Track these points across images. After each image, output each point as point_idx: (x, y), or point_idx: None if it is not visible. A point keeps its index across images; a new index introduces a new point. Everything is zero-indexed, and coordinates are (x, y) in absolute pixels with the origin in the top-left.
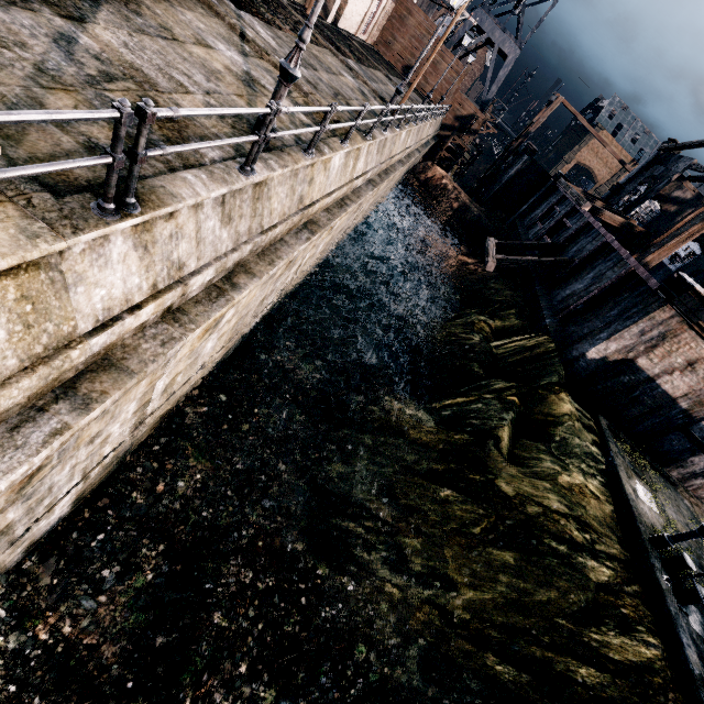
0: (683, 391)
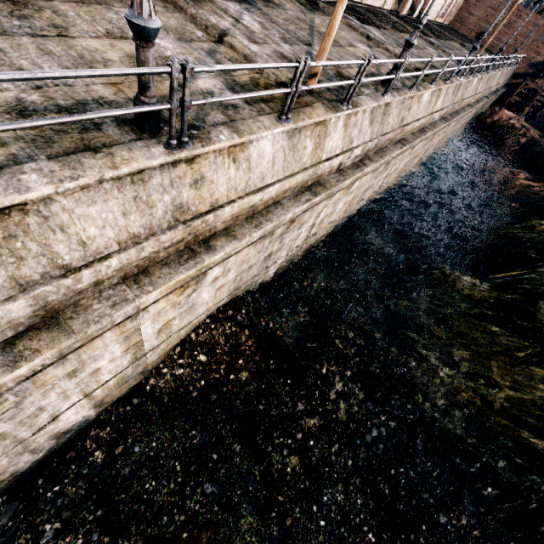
0: None
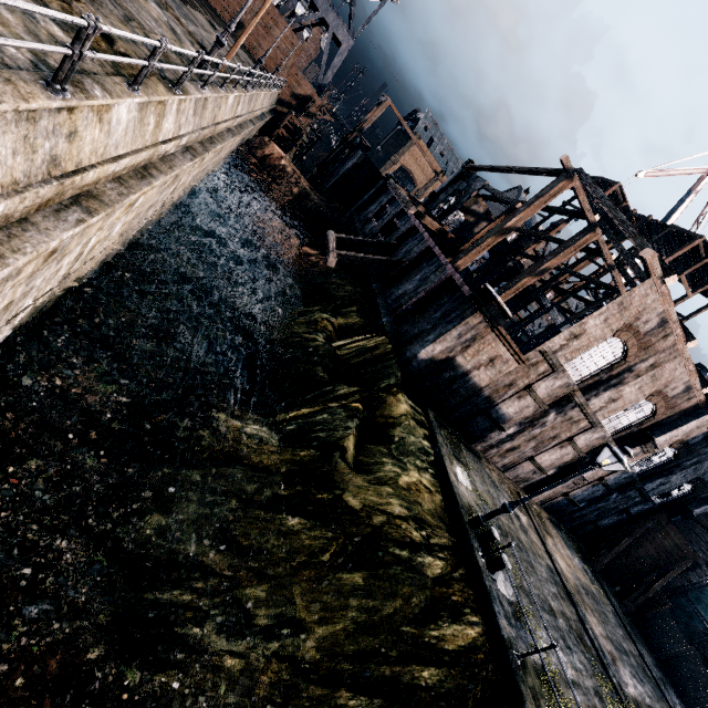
0: (486, 382)
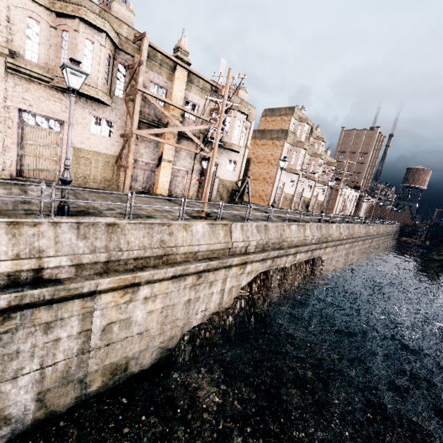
0: None
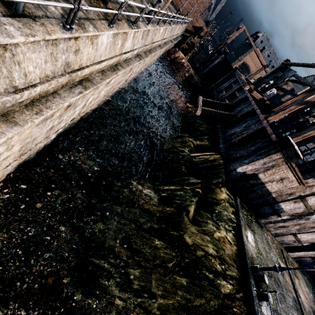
0: (275, 190)
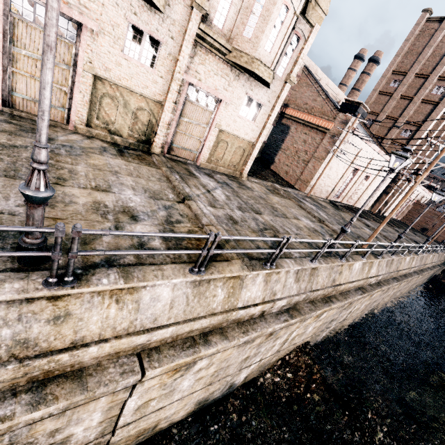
0: None
